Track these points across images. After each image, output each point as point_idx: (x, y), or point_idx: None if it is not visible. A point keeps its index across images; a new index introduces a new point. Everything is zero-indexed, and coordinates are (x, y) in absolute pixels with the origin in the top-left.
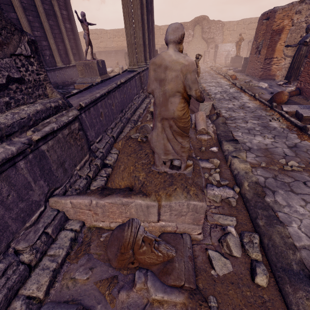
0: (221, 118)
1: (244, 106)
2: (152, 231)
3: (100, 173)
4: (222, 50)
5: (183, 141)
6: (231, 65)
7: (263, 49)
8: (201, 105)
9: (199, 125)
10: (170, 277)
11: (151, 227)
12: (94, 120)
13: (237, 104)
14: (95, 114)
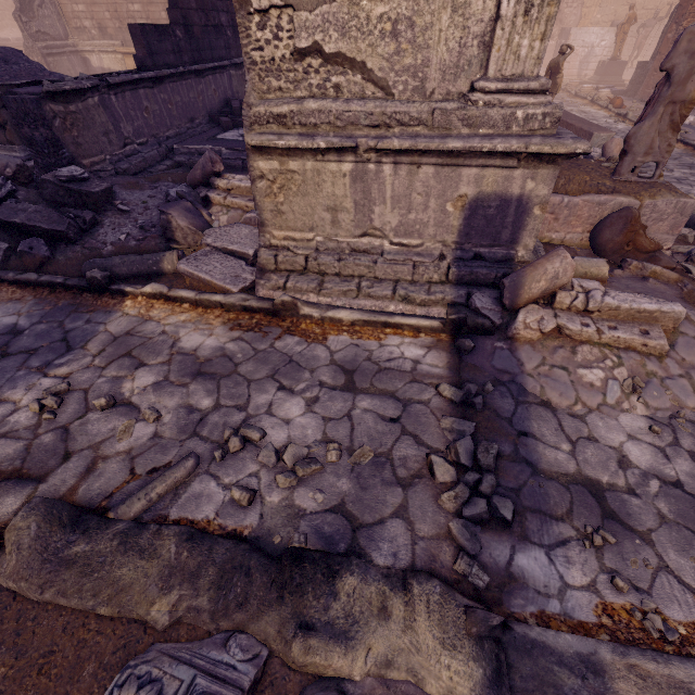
0: None
1: None
2: None
3: None
4: (578, 42)
5: (672, 138)
6: (598, 80)
7: None
8: (595, 138)
9: None
10: (661, 262)
11: None
12: None
13: None
14: None
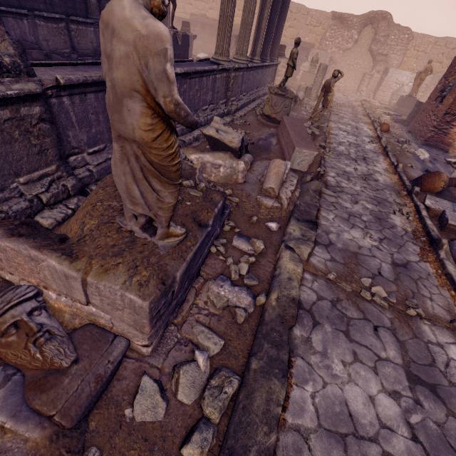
0: (316, 183)
1: (371, 177)
2: (78, 314)
3: (70, 201)
4: (393, 79)
5: (162, 190)
6: (396, 109)
7: (450, 95)
8: (297, 152)
9: (268, 180)
10: (41, 396)
11: (75, 309)
12: (91, 116)
13: (360, 170)
14: (98, 107)
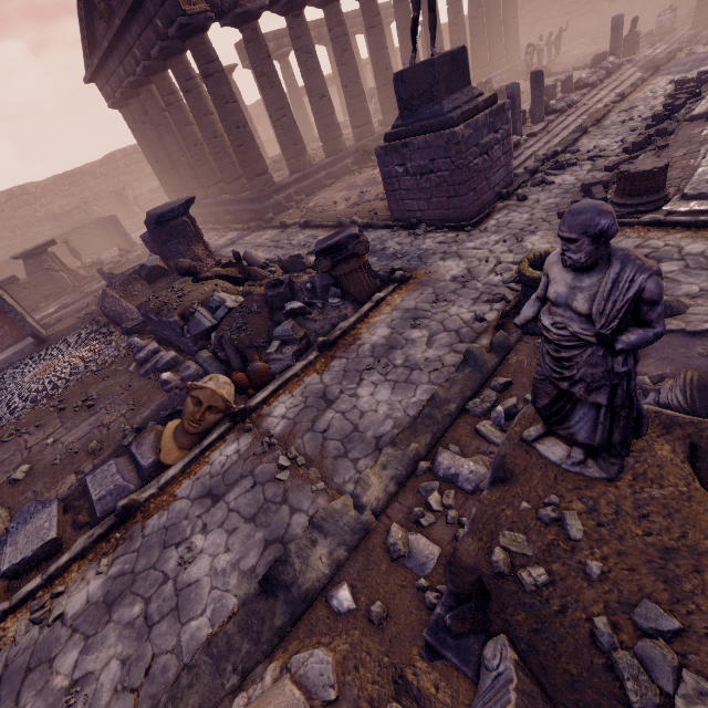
0: None
1: None
2: None
3: None
4: None
5: None
6: None
7: None
8: None
9: None
10: None
11: None
12: None
13: None
14: None
